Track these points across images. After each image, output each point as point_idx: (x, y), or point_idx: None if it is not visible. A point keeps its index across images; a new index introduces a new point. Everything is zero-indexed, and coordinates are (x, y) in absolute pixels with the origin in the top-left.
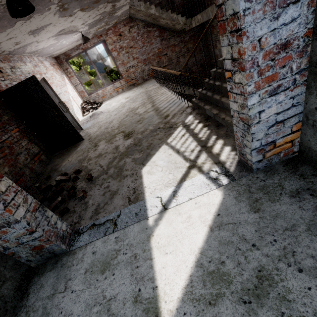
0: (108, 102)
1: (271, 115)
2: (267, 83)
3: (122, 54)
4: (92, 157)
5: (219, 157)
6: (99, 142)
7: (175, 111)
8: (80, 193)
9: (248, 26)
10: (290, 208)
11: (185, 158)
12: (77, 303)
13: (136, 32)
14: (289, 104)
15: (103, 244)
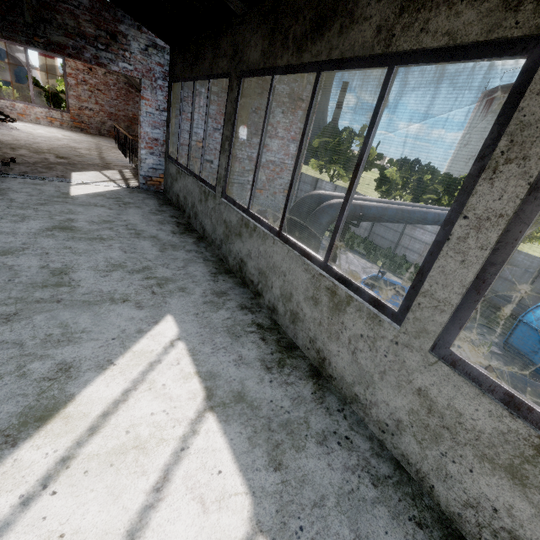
0: (30, 126)
1: (151, 163)
2: (149, 149)
3: (82, 88)
4: (10, 153)
5: (130, 183)
6: (20, 149)
7: (118, 164)
8: (6, 161)
9: (143, 126)
10: (143, 195)
11: (109, 178)
12: (15, 186)
13: (113, 81)
14: (158, 163)
15: (34, 181)
